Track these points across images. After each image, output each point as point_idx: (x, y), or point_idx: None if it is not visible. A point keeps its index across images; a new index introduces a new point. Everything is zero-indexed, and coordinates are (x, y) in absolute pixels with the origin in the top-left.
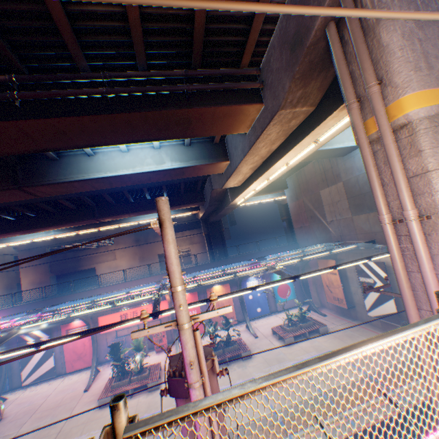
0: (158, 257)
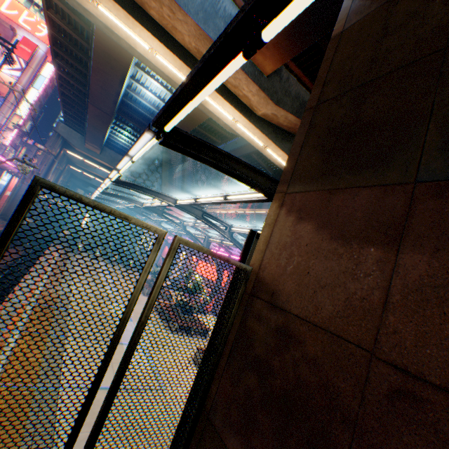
0: None
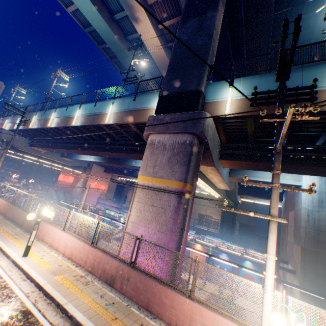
0: (197, 214)
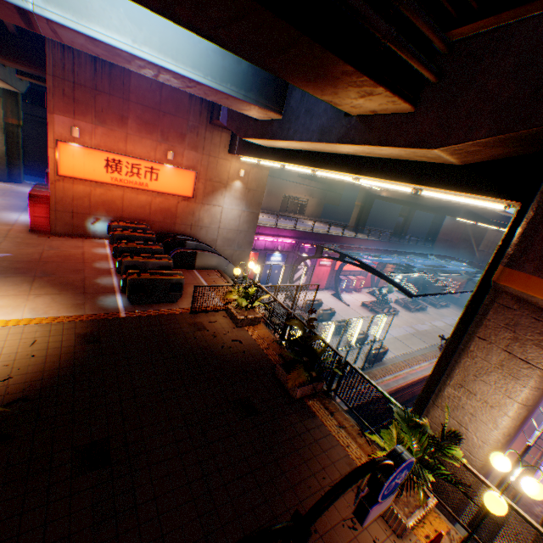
0: (282, 197)
